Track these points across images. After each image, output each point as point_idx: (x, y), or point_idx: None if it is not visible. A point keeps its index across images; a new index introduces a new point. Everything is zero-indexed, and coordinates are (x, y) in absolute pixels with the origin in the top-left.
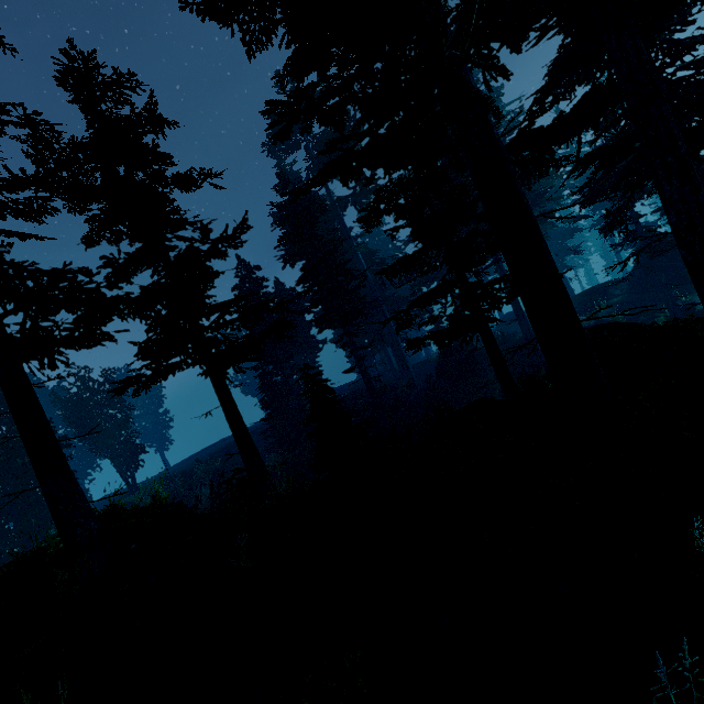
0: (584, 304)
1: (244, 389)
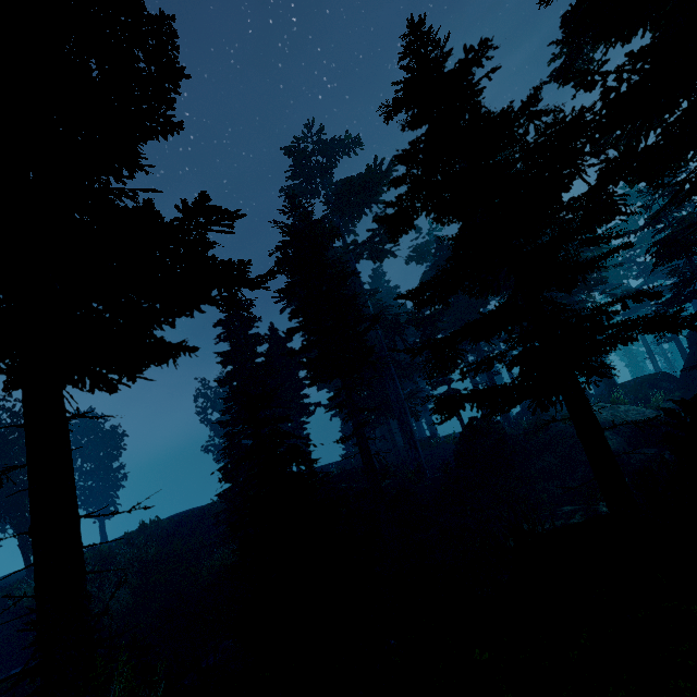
0: (633, 395)
1: (218, 454)
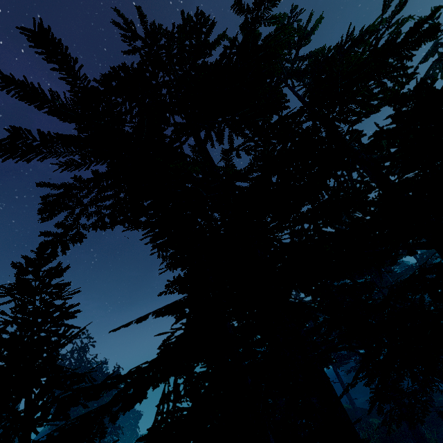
0: None
1: None
